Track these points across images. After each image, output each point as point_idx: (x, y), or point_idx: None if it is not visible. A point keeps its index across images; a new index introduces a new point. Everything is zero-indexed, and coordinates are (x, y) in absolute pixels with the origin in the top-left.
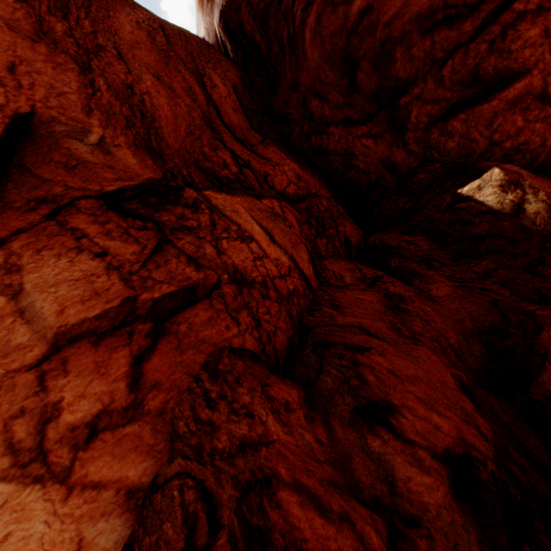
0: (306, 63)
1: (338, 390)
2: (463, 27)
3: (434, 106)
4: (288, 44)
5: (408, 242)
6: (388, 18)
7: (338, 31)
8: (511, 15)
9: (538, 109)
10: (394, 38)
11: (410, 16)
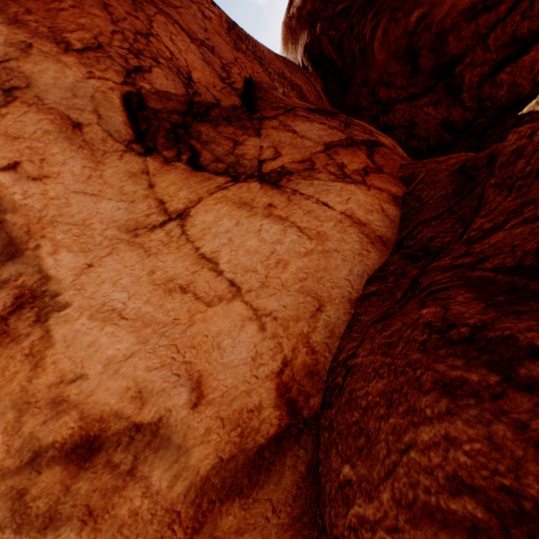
0: (374, 64)
1: None
2: (499, 10)
3: (483, 67)
4: (359, 55)
5: None
6: (440, 18)
7: (401, 36)
8: None
9: None
10: (446, 29)
11: (456, 13)
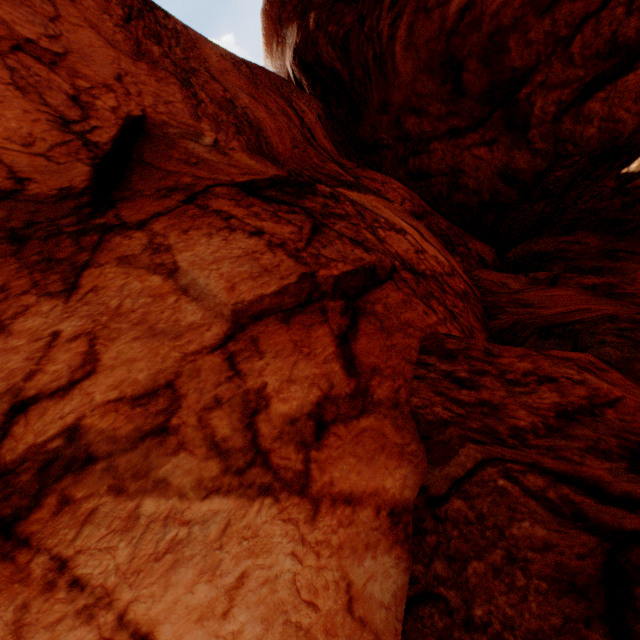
0: (397, 79)
1: (634, 357)
2: None
3: (563, 90)
4: (374, 65)
5: (569, 242)
6: (495, 8)
7: (435, 36)
8: None
9: None
10: (505, 27)
11: (521, 0)
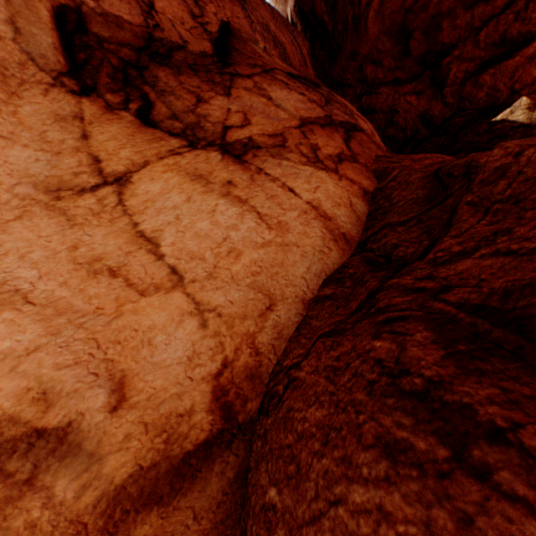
0: (366, 36)
1: None
2: (496, 3)
3: (470, 64)
4: (352, 23)
5: None
6: None
7: (397, 10)
8: None
9: None
10: (442, 13)
11: None
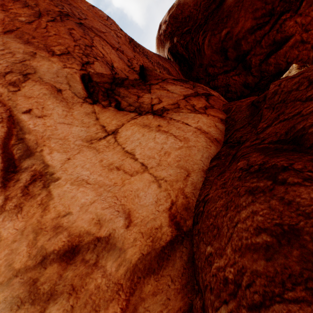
0: (205, 56)
1: None
2: (265, 28)
3: (260, 56)
4: (197, 52)
5: None
6: (236, 33)
7: (217, 42)
8: (281, 21)
9: (302, 46)
10: (240, 38)
11: (244, 31)
